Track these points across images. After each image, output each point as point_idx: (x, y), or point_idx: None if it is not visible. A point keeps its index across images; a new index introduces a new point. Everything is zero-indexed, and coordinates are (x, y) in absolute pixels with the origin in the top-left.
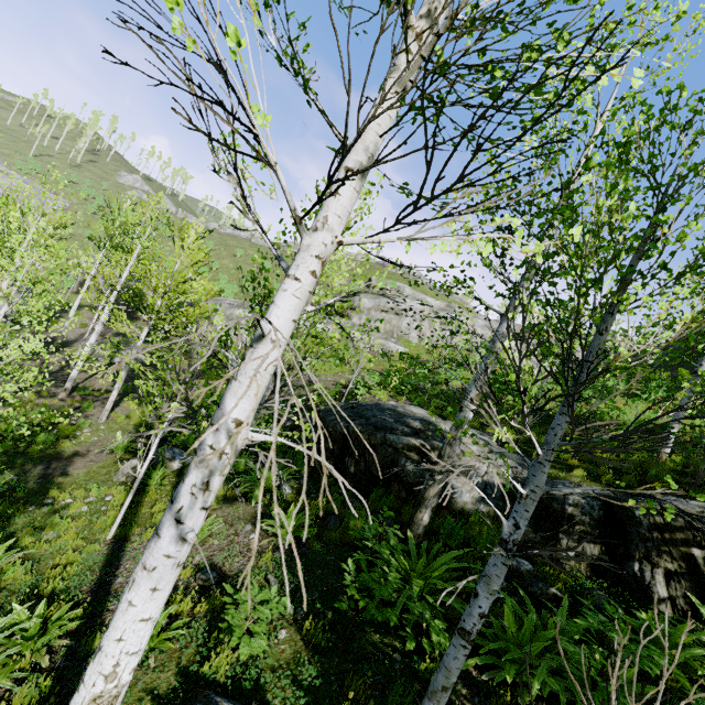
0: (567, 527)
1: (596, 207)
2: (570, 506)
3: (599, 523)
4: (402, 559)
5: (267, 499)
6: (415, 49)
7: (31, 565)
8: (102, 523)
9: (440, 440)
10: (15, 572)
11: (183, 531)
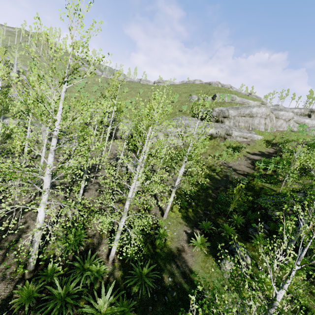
0: None
1: None
2: None
3: None
4: None
5: None
6: None
7: None
8: None
9: None
10: None
11: None
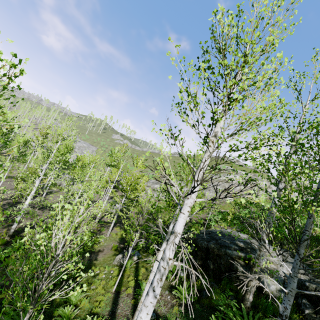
0: None
1: (287, 176)
2: None
3: None
4: (239, 319)
5: (173, 278)
6: (212, 145)
7: (88, 299)
8: (111, 283)
9: (254, 253)
10: (84, 301)
11: (155, 294)
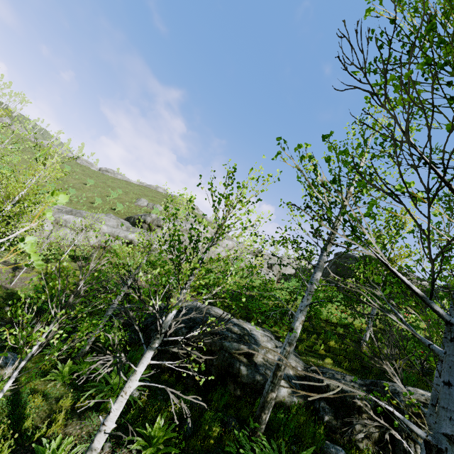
0: (358, 415)
1: None
2: (358, 399)
3: (375, 411)
4: None
5: None
6: None
7: None
8: None
9: (253, 342)
10: None
11: None
